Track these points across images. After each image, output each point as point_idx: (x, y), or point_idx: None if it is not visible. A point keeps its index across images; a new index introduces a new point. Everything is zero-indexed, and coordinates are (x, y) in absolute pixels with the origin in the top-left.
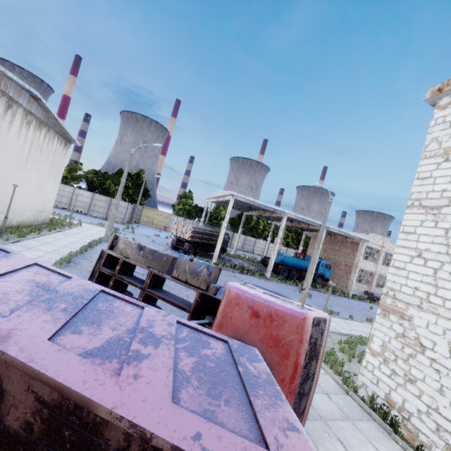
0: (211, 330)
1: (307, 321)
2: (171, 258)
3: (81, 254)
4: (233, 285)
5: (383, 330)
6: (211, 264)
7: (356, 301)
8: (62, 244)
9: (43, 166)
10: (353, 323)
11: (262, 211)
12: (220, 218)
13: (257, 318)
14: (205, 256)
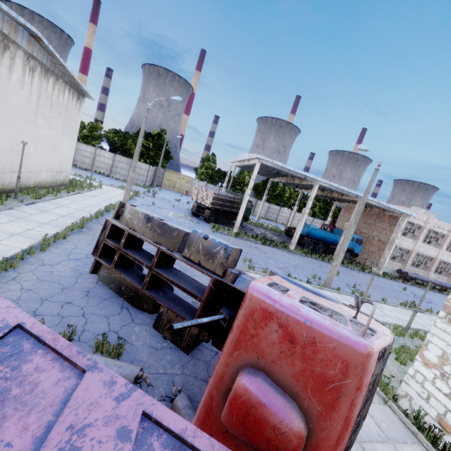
0: (213, 441)
1: (372, 359)
2: (183, 234)
3: (96, 218)
4: (258, 288)
5: (446, 338)
6: (229, 245)
7: (387, 280)
8: (78, 207)
9: (55, 122)
10: (386, 307)
11: (290, 177)
12: (244, 184)
13: (292, 344)
14: (226, 224)
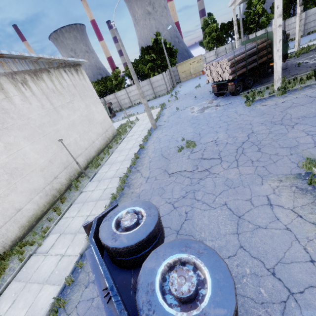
0: None
1: None
2: None
3: (134, 165)
4: None
5: None
6: None
7: None
8: (123, 157)
9: (75, 103)
10: None
11: None
12: (258, 16)
13: None
14: (259, 80)
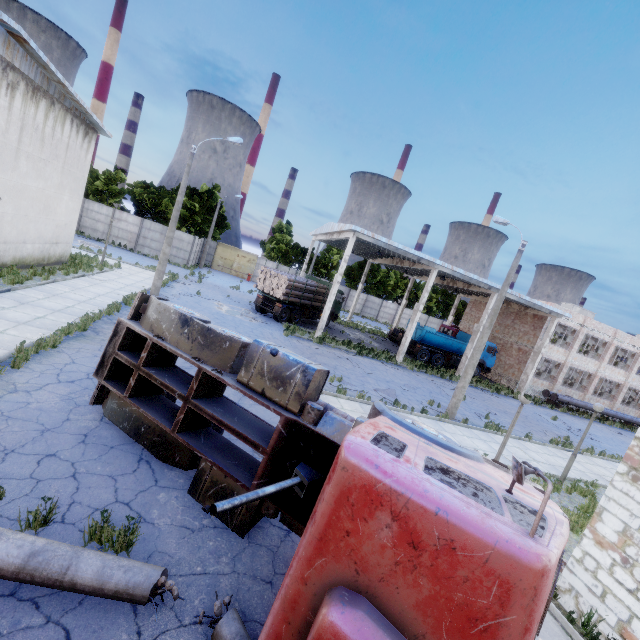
0: None
1: (549, 578)
2: (238, 345)
3: (109, 315)
4: (357, 448)
5: (629, 505)
6: (310, 364)
7: (530, 405)
8: (82, 297)
9: (49, 168)
10: (531, 446)
11: (398, 258)
12: (332, 266)
13: (415, 550)
14: (305, 323)
